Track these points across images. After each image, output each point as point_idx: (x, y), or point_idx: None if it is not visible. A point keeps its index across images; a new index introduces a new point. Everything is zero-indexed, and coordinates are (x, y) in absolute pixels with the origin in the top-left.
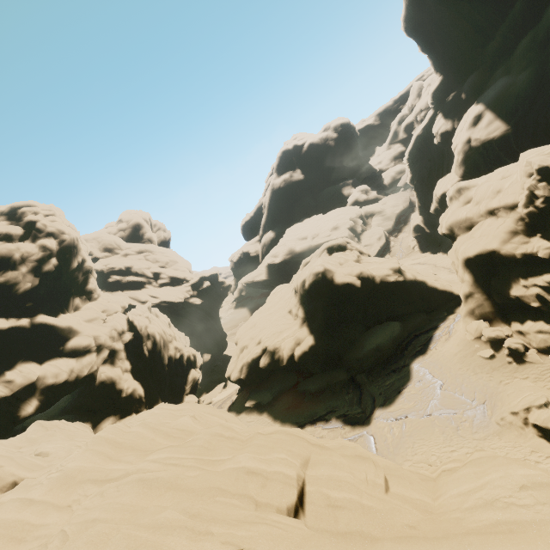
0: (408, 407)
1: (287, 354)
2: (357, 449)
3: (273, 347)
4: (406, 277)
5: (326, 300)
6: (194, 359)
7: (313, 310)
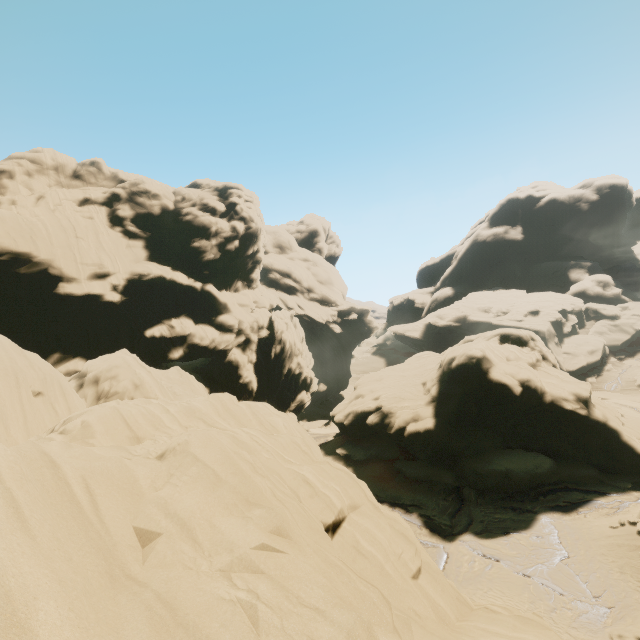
0: (506, 553)
1: (399, 424)
2: (407, 530)
3: (388, 410)
4: (593, 413)
5: (470, 390)
6: (310, 383)
7: (448, 394)
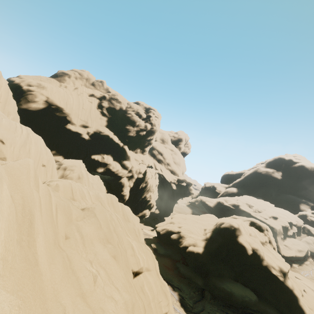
0: None
1: (185, 244)
2: (168, 292)
3: (183, 235)
4: (286, 282)
5: (226, 242)
6: (152, 207)
7: (215, 239)
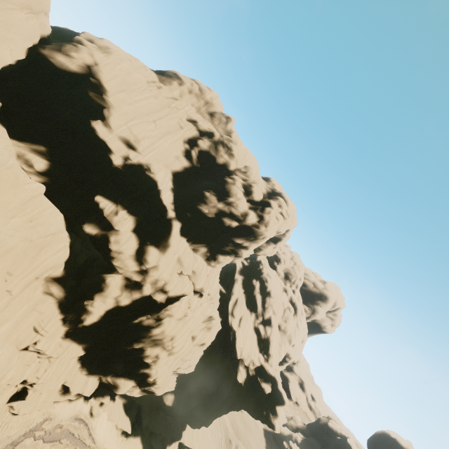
0: None
1: None
2: None
3: None
4: None
5: None
6: (151, 383)
7: None
